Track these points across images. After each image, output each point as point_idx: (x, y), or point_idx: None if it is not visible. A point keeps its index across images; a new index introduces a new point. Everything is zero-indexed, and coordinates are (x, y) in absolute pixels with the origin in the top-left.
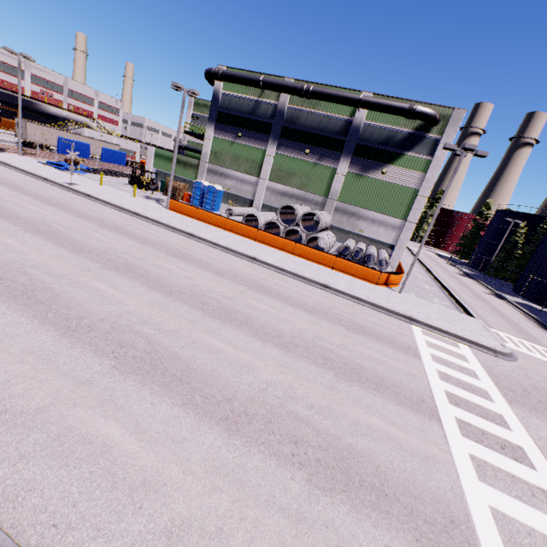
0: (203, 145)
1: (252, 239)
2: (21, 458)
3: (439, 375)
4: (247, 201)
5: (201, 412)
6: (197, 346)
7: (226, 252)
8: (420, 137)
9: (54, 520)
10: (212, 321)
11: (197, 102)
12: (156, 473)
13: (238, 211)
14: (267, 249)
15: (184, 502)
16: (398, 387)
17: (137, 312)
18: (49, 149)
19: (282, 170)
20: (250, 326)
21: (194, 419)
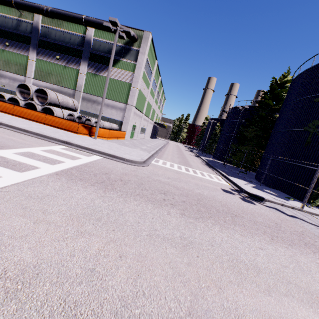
0: None
1: None
2: None
3: None
4: None
5: None
6: None
7: None
8: (129, 49)
9: None
10: None
11: None
12: None
13: None
14: None
15: None
16: None
17: None
18: None
19: (43, 71)
20: None
21: None
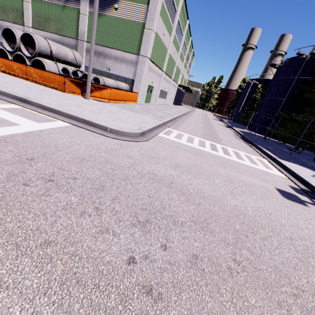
0: None
1: None
2: None
3: None
4: None
5: None
6: None
7: None
8: None
9: None
10: None
11: None
12: None
13: None
14: None
15: None
16: None
17: None
18: None
19: (40, 16)
20: None
21: None
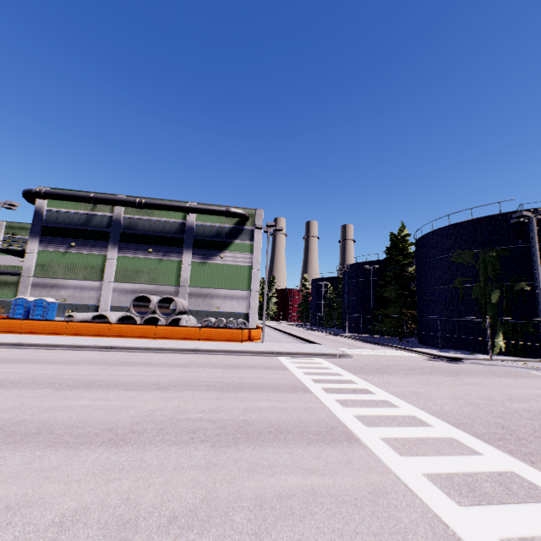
0: (25, 260)
1: (105, 336)
2: None
3: (305, 373)
4: (91, 307)
5: (75, 445)
6: (54, 409)
7: (73, 349)
8: (241, 229)
9: None
10: (69, 391)
11: (10, 225)
12: (25, 496)
13: (81, 316)
14: (126, 340)
15: (73, 500)
16: (276, 385)
17: None
18: None
19: (128, 270)
20: (121, 385)
21: (67, 451)
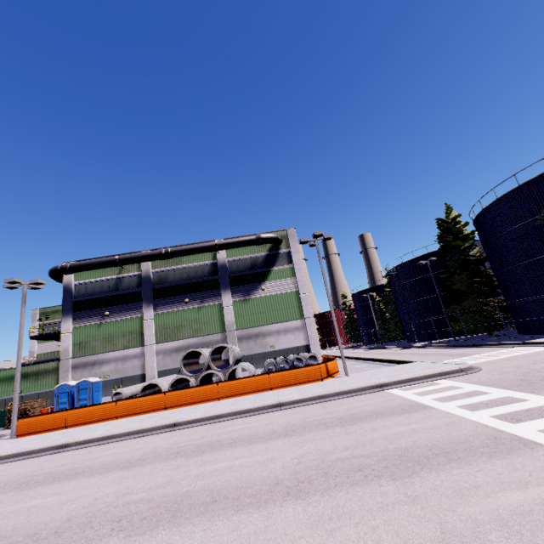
0: (61, 342)
1: (161, 410)
2: None
3: (465, 409)
4: (137, 378)
5: None
6: None
7: (131, 438)
8: (276, 254)
9: None
10: (149, 538)
11: (43, 311)
12: None
13: (129, 391)
14: (187, 409)
15: None
16: (460, 442)
17: None
18: None
19: (168, 327)
20: (223, 499)
21: None
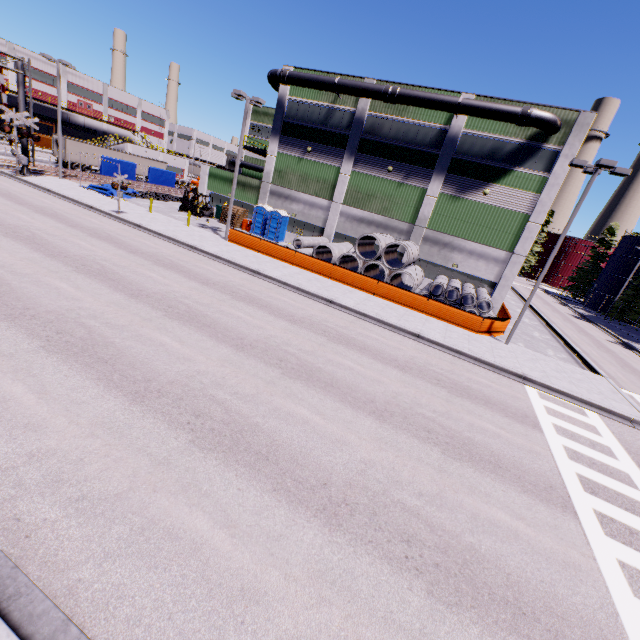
0: (266, 163)
1: (326, 277)
2: (106, 557)
3: (567, 453)
4: (317, 229)
5: (295, 500)
6: (279, 415)
7: (298, 293)
8: (535, 148)
9: (150, 635)
10: (293, 383)
11: (255, 109)
12: (255, 579)
13: (307, 242)
14: (345, 289)
15: (290, 617)
16: (520, 469)
17: (208, 372)
18: (90, 170)
19: (359, 192)
20: (337, 388)
21: (288, 509)
